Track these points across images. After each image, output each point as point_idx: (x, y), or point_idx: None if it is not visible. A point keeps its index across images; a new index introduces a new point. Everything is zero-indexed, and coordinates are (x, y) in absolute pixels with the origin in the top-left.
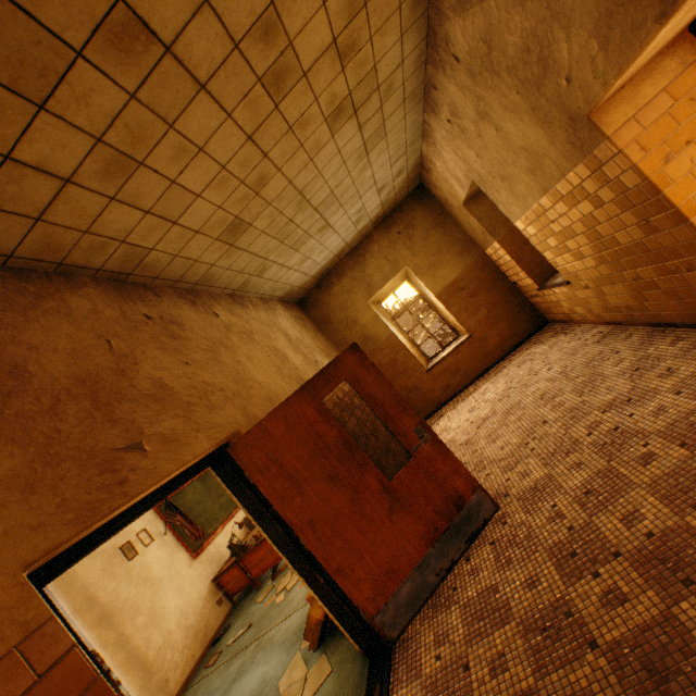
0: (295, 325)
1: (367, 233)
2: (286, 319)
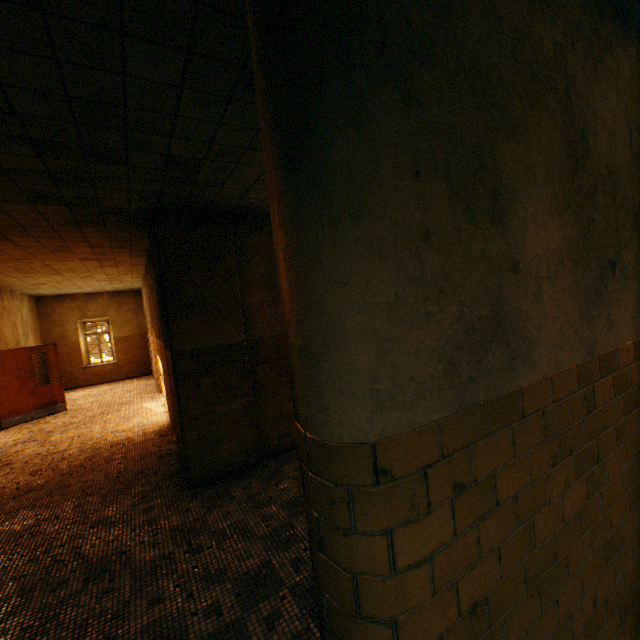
0: (29, 312)
1: (102, 292)
2: (27, 307)
